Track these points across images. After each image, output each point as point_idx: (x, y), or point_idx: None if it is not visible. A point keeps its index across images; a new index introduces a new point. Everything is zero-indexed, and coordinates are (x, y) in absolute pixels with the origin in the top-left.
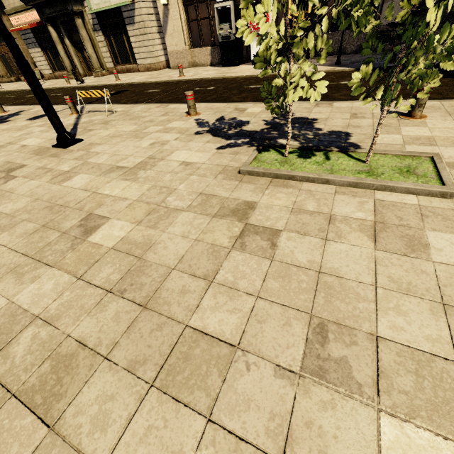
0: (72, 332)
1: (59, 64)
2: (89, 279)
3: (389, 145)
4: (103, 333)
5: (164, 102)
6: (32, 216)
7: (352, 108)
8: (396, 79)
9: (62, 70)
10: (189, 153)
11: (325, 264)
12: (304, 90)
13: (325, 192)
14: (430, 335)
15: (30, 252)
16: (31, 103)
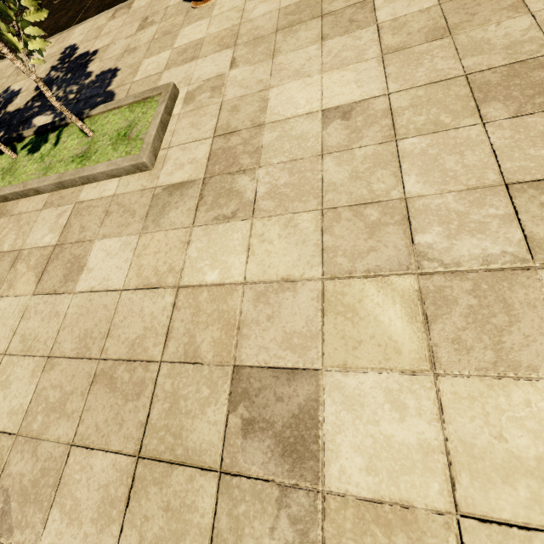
0: None
1: None
2: None
3: (147, 78)
4: None
5: None
6: None
7: (149, 5)
8: None
9: None
10: None
11: None
12: None
13: (33, 210)
14: (14, 407)
15: None
16: None
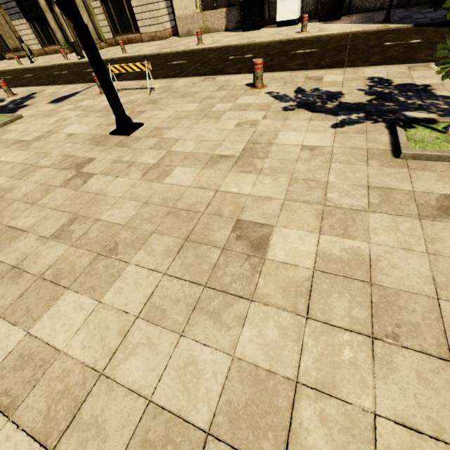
0: (376, 408)
1: (48, 37)
2: (325, 319)
3: None
4: (428, 410)
5: (204, 74)
6: (159, 226)
7: None
8: None
9: (53, 44)
10: (300, 134)
11: None
12: None
13: None
14: None
15: (199, 278)
16: (37, 83)
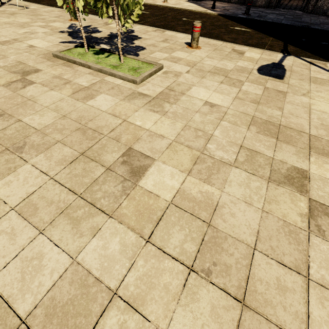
0: None
1: None
2: None
3: (154, 58)
4: None
5: None
6: None
7: (171, 36)
8: (114, 2)
9: None
10: (40, 41)
11: (36, 97)
12: (76, 1)
13: (83, 72)
14: (42, 123)
15: None
16: None
